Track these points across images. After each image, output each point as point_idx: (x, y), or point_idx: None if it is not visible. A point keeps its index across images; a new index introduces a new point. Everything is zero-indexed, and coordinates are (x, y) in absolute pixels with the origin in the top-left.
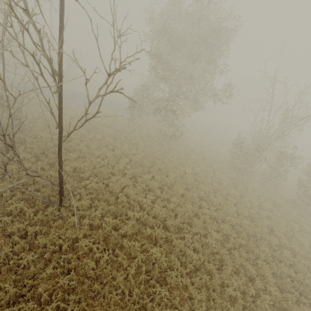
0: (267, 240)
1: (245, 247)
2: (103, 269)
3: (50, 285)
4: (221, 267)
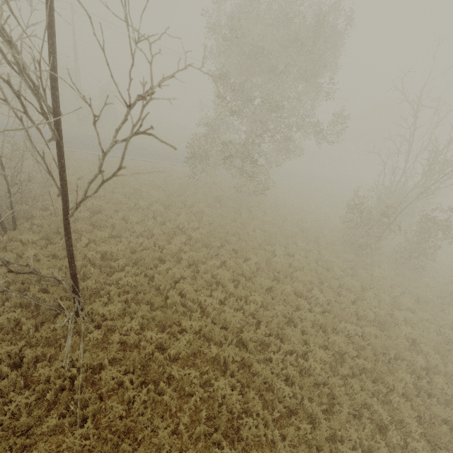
0: (407, 360)
1: (370, 372)
2: (140, 416)
3: (53, 445)
4: (332, 406)
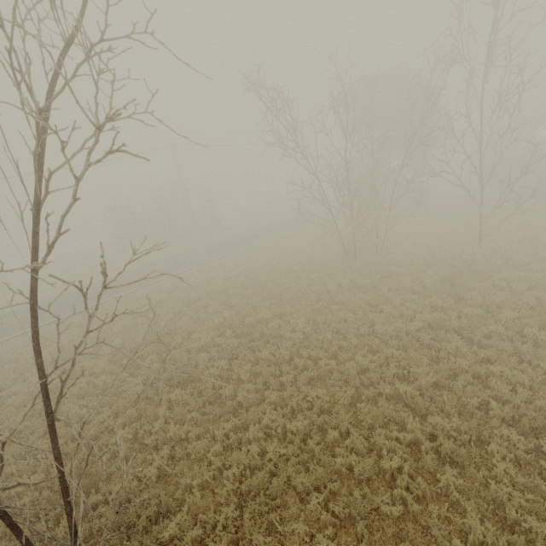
0: None
1: None
2: None
3: None
4: None
